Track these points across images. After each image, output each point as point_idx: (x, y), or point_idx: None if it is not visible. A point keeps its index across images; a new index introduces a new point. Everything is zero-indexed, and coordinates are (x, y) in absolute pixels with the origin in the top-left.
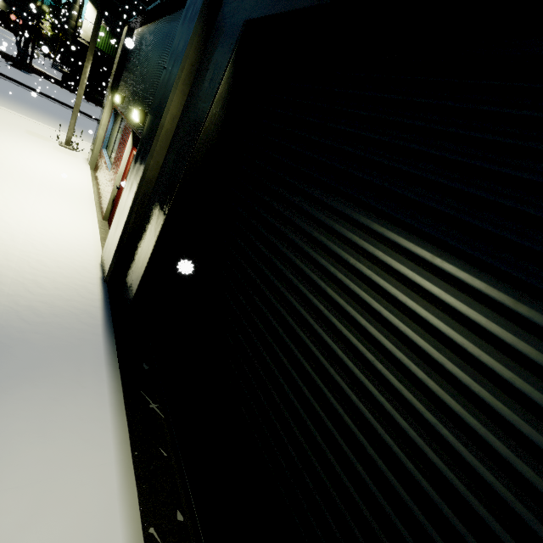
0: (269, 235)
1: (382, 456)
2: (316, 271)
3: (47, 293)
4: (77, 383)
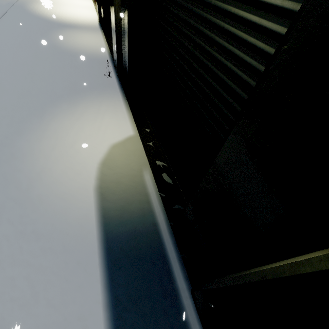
0: None
1: None
2: None
3: (87, 23)
4: (95, 31)
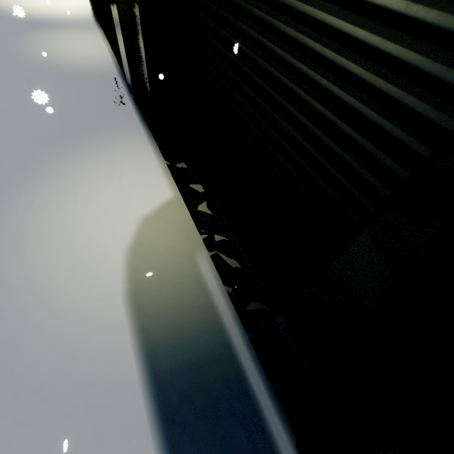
0: None
1: None
2: None
3: (74, 16)
4: (89, 29)
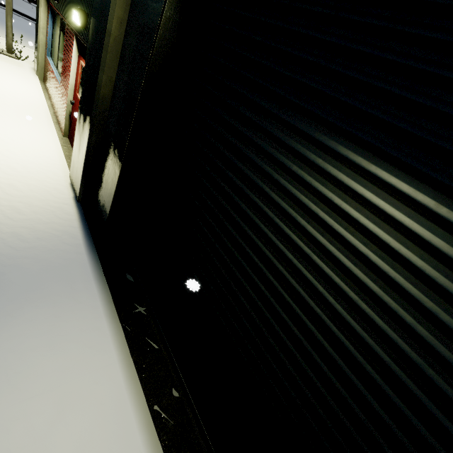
0: (240, 165)
1: (361, 380)
2: (295, 208)
3: (27, 218)
4: (73, 299)
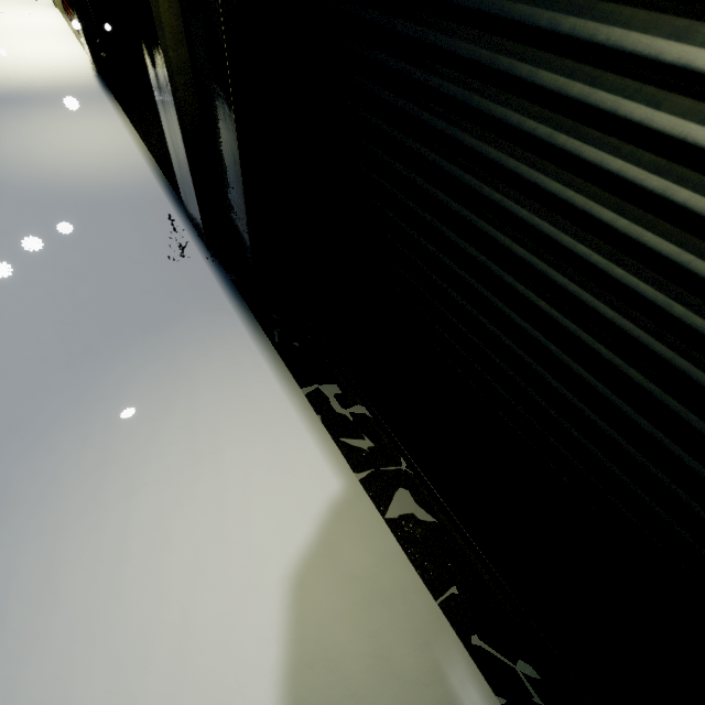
0: None
1: None
2: None
3: (62, 80)
4: (93, 104)
